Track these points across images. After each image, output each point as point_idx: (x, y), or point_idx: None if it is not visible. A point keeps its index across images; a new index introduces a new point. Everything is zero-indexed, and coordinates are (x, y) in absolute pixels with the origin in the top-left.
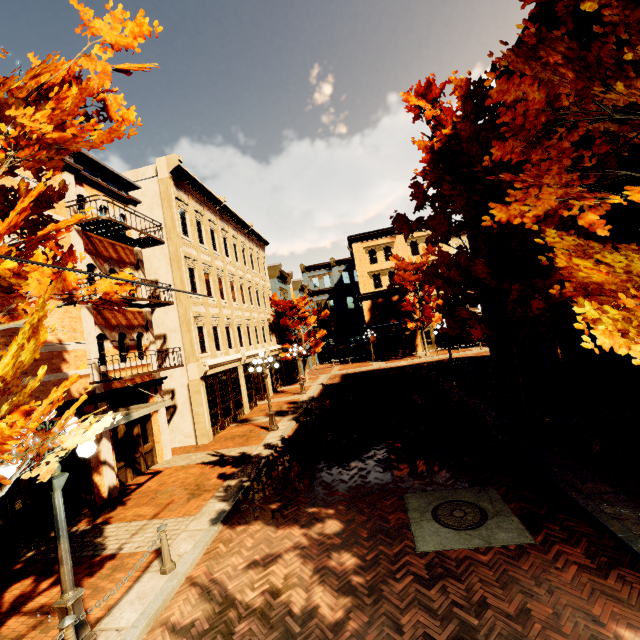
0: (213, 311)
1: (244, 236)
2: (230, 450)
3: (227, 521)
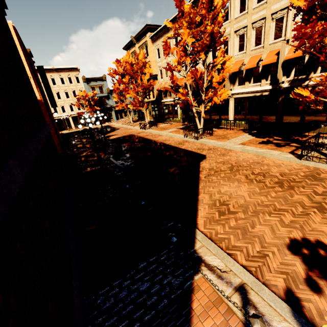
0: None
1: (53, 72)
2: None
3: None
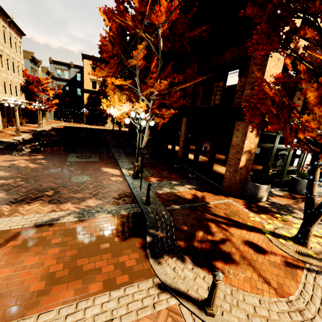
0: None
1: (5, 22)
2: None
3: None
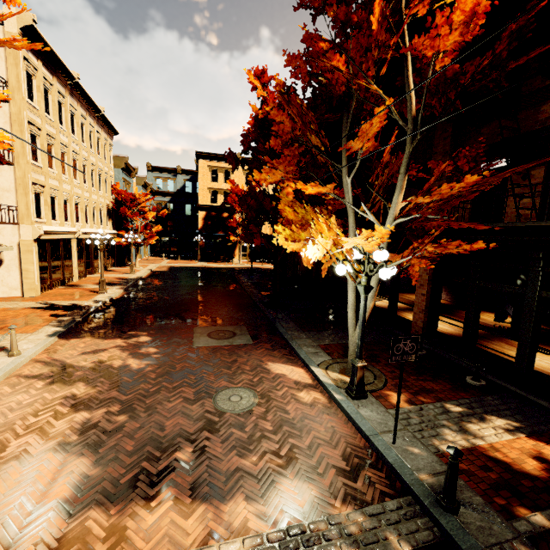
0: (53, 182)
1: (93, 118)
2: (60, 302)
3: (62, 337)
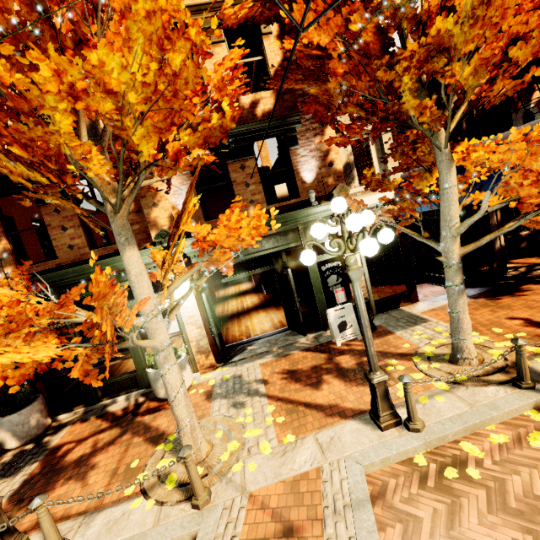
0: None
1: None
2: None
3: None
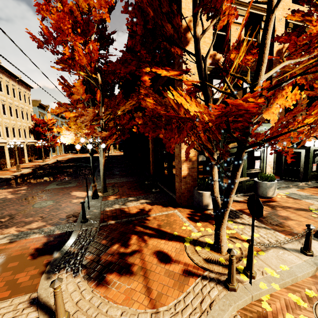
0: None
1: (15, 81)
2: None
3: None
